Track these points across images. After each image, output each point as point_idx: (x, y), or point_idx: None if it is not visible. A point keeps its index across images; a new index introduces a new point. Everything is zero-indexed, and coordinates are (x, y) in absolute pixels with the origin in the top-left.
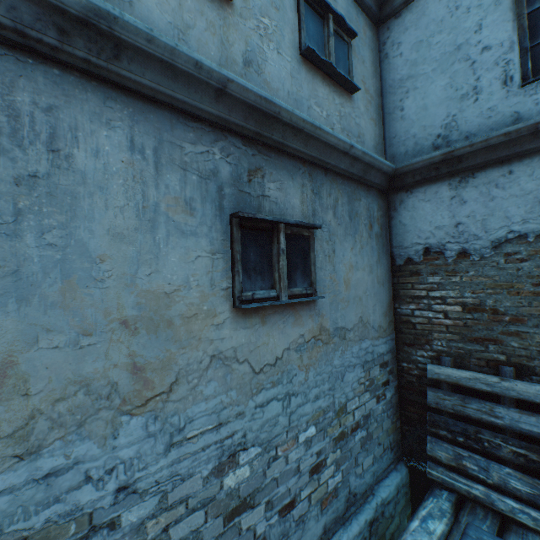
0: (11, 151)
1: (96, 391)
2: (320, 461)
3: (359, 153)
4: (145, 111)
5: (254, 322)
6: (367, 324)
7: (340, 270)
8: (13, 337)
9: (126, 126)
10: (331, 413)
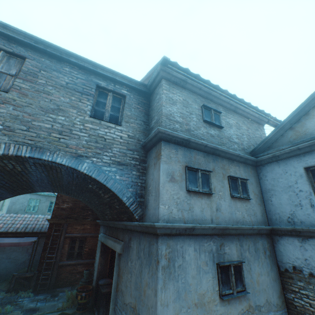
0: (177, 259)
1: None
2: None
3: (255, 227)
4: (196, 238)
5: (225, 303)
6: (270, 303)
7: (254, 276)
8: (178, 308)
9: (193, 244)
10: None
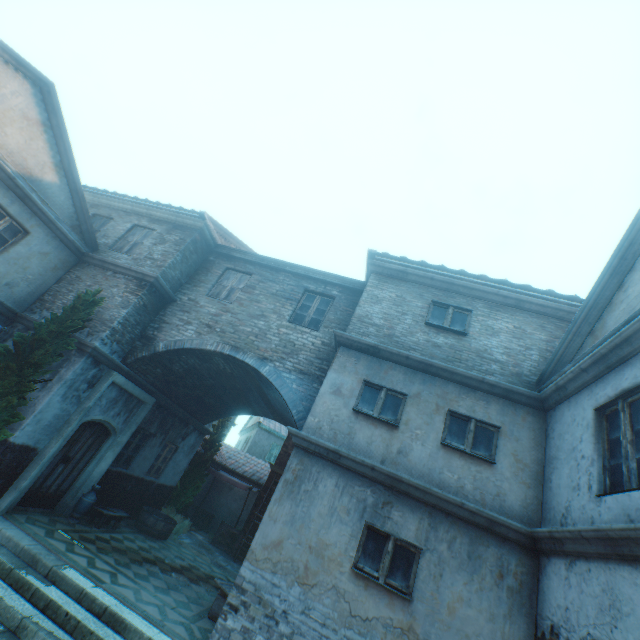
0: (306, 482)
1: (294, 566)
2: None
3: (472, 508)
4: (345, 473)
5: (360, 583)
6: None
7: (445, 593)
8: (286, 534)
9: (337, 477)
10: None
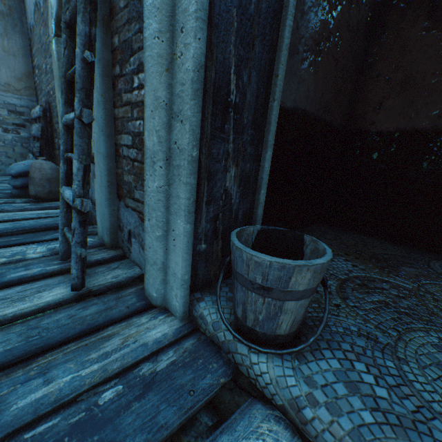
0: None
1: None
2: None
3: None
4: None
5: None
6: None
7: None
8: None
9: None
10: None
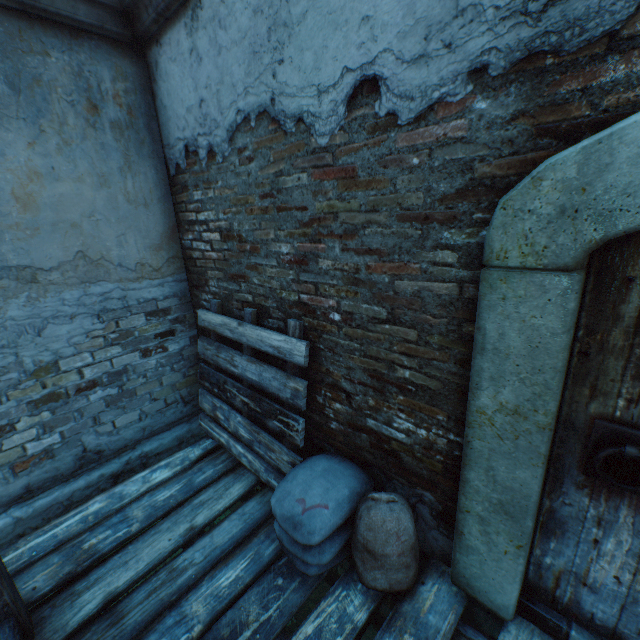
0: None
1: None
2: None
3: None
4: None
5: None
6: (104, 262)
7: None
8: None
9: None
10: (15, 375)
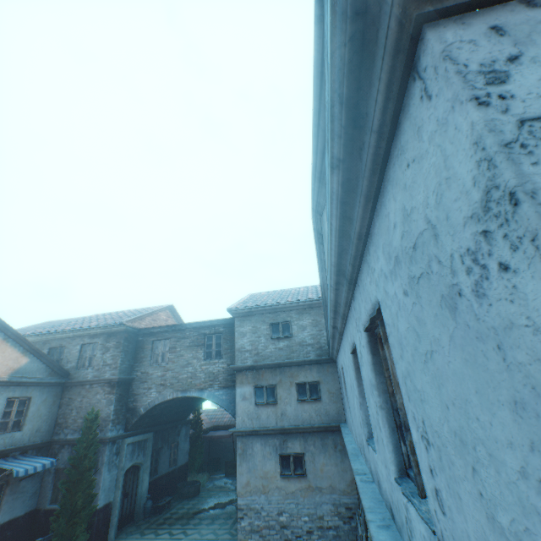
0: (248, 450)
1: (258, 488)
2: (311, 530)
3: (317, 426)
4: (263, 436)
5: (286, 480)
6: (335, 487)
7: (318, 465)
8: (249, 477)
9: (260, 441)
10: (315, 516)
